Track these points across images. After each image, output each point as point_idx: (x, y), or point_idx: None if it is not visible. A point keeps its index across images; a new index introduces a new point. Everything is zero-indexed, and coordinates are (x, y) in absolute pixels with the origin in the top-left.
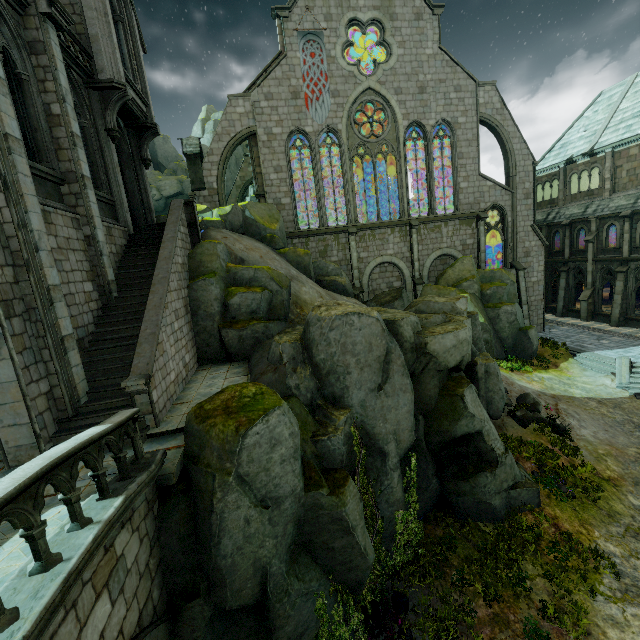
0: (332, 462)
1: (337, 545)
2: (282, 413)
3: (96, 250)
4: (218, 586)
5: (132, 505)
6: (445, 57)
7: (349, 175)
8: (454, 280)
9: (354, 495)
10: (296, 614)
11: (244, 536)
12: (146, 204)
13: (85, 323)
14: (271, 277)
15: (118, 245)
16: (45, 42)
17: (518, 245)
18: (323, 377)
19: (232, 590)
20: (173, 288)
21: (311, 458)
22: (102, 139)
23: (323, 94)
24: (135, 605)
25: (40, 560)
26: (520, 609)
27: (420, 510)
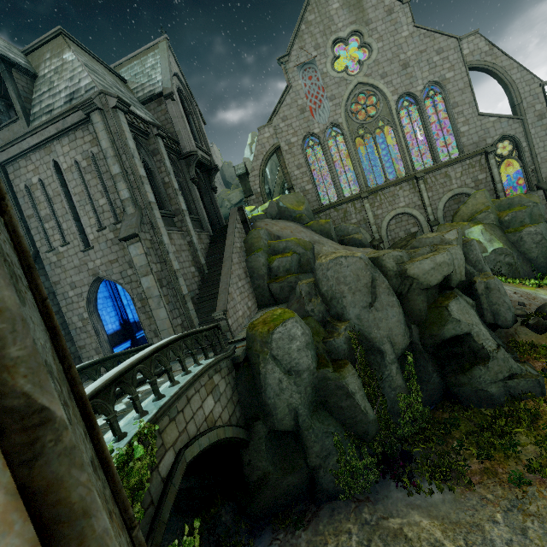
0: (338, 355)
1: (344, 405)
2: (294, 321)
3: (194, 248)
4: (269, 415)
5: (219, 364)
6: (421, 31)
7: (354, 154)
8: (468, 215)
9: (353, 374)
10: (319, 442)
11: (279, 389)
12: (218, 215)
13: (194, 289)
14: (297, 244)
15: (205, 243)
16: (158, 148)
17: (541, 166)
18: (328, 302)
19: (277, 419)
20: (235, 262)
21: (323, 352)
22: (189, 185)
23: (323, 102)
24: (226, 411)
25: (184, 371)
26: (508, 465)
27: (427, 399)
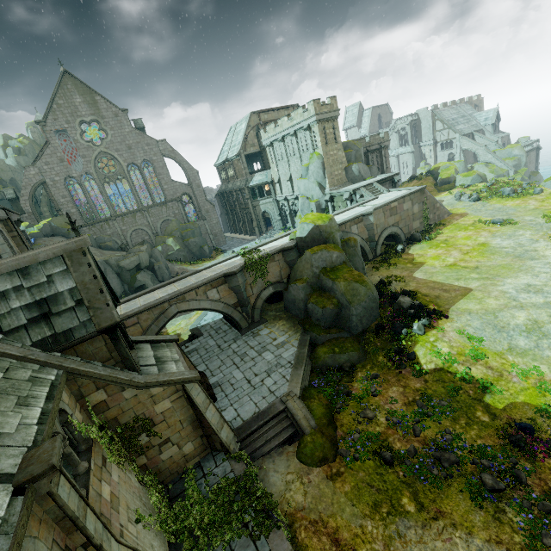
0: None
1: None
2: None
3: None
4: None
5: None
6: (137, 131)
7: (104, 193)
8: (170, 232)
9: None
10: None
11: None
12: None
13: None
14: None
15: None
16: None
17: (202, 209)
18: None
19: None
20: None
21: None
22: None
23: (77, 158)
24: None
25: None
26: None
27: None
